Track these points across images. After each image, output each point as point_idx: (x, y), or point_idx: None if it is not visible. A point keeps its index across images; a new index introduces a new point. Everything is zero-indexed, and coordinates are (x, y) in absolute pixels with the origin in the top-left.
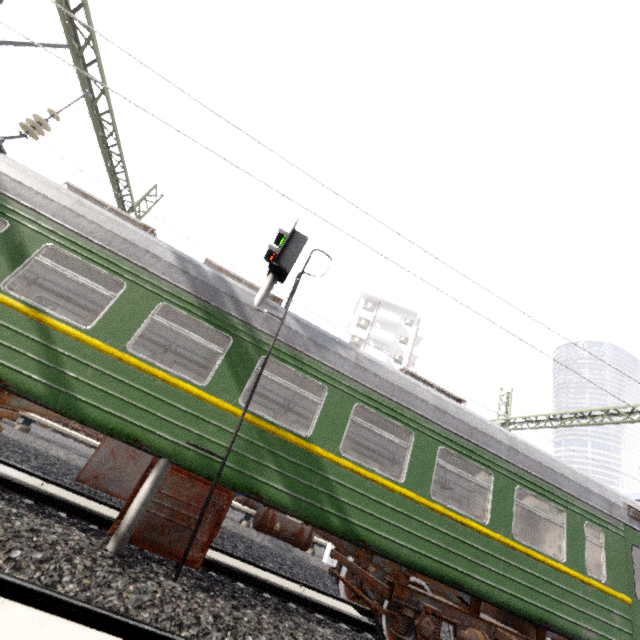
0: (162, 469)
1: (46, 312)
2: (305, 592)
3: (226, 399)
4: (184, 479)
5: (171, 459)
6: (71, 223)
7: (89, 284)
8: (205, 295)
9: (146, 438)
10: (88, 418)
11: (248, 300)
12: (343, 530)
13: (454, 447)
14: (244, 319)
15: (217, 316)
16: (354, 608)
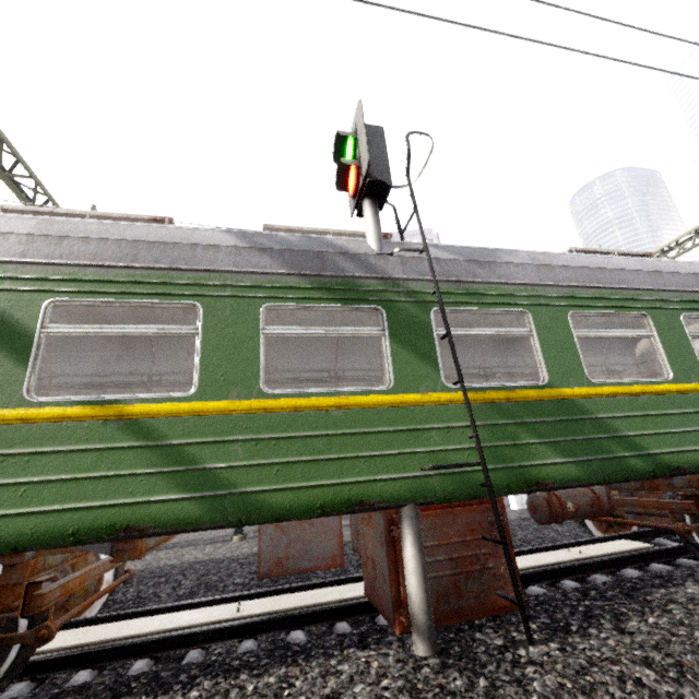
0: (414, 519)
1: (119, 400)
2: (581, 553)
3: (427, 389)
4: (439, 515)
5: (416, 501)
6: (57, 254)
7: (148, 330)
8: (309, 267)
9: (370, 493)
10: (281, 510)
11: (363, 248)
12: (651, 468)
13: (693, 308)
14: (377, 275)
15: (343, 288)
16: (620, 539)
